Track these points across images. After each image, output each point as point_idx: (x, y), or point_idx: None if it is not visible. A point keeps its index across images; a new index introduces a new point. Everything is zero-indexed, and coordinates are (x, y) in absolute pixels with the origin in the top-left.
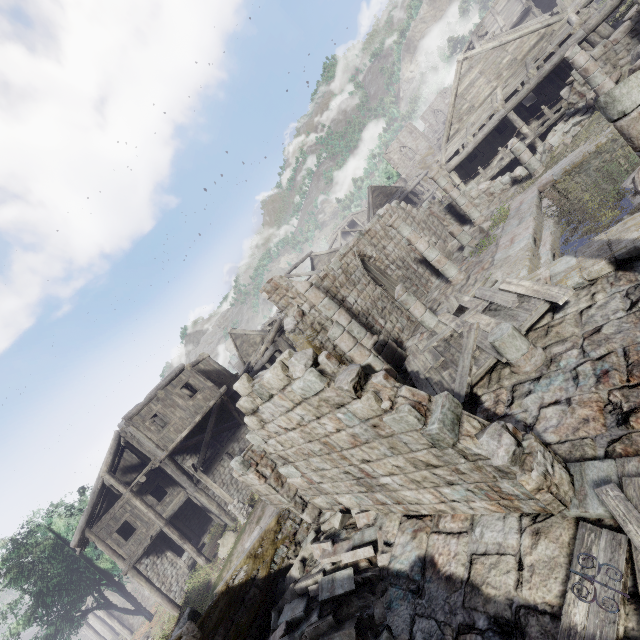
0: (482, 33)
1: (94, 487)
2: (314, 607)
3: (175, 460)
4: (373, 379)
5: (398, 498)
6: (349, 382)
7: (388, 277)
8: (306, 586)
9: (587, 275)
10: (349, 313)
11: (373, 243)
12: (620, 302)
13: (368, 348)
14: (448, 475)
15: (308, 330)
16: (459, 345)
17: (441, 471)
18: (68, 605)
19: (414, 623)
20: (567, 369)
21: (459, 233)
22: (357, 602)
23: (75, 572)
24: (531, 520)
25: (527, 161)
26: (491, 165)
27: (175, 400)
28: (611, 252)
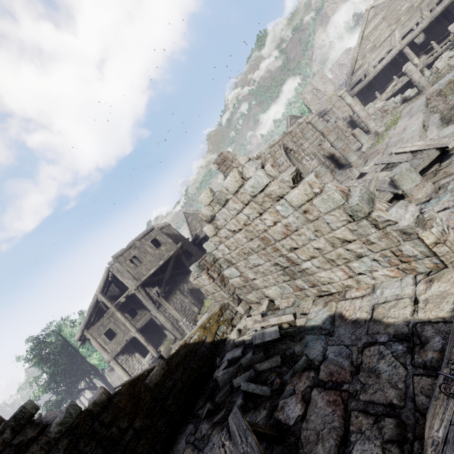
0: None
1: (91, 303)
2: (249, 351)
3: (145, 289)
4: (306, 178)
5: (314, 281)
6: (289, 175)
7: (303, 165)
8: (242, 340)
9: None
10: None
11: (293, 140)
12: None
13: None
14: (359, 248)
15: None
16: None
17: (354, 245)
18: (70, 383)
19: (327, 350)
20: None
21: (359, 134)
22: (281, 346)
23: (75, 363)
24: (425, 275)
25: (417, 80)
26: (386, 91)
27: (146, 249)
28: None
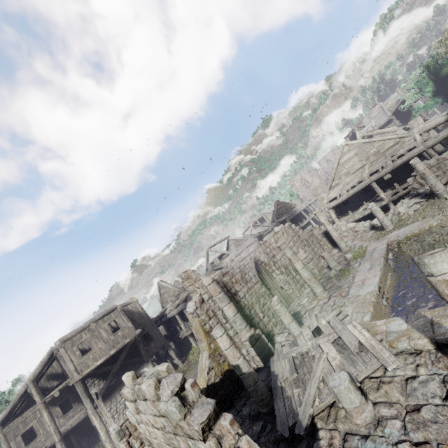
0: (361, 125)
1: (19, 390)
2: None
3: (85, 383)
4: (222, 420)
5: None
6: (199, 423)
7: (273, 278)
8: None
9: (413, 345)
10: (237, 306)
11: (266, 252)
12: (438, 387)
13: (245, 339)
14: None
15: (203, 315)
16: (310, 367)
17: None
18: None
19: None
20: (390, 441)
21: (328, 258)
22: None
23: None
24: None
25: (381, 219)
26: (358, 211)
27: (101, 333)
28: (433, 333)
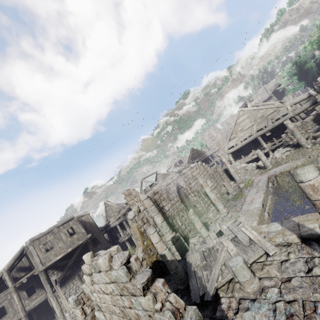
0: (251, 99)
1: None
2: None
3: (47, 273)
4: (156, 282)
5: None
6: (141, 283)
7: (189, 199)
8: None
9: (286, 239)
10: (163, 216)
11: (185, 180)
12: (302, 265)
13: (169, 239)
14: None
15: (139, 221)
16: (215, 256)
17: None
18: None
19: None
20: (270, 301)
21: (227, 186)
22: None
23: None
24: None
25: (264, 161)
26: (248, 156)
27: (61, 235)
28: (299, 231)
